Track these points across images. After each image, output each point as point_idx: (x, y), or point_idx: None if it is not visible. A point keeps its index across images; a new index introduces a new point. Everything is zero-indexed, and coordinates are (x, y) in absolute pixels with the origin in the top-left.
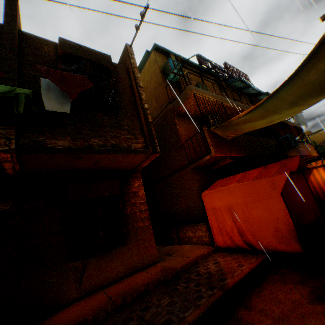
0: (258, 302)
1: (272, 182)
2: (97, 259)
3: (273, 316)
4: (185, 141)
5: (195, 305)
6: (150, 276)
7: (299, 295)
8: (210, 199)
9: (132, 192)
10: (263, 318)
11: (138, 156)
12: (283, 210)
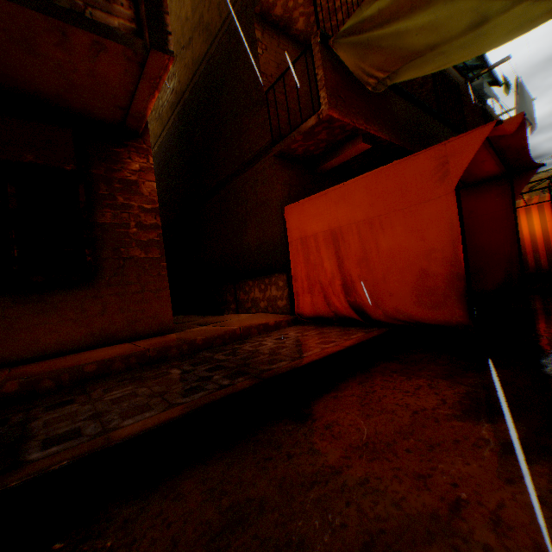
0: (331, 411)
1: (445, 157)
2: (4, 306)
3: (352, 444)
4: (271, 87)
5: (166, 407)
6: (127, 350)
7: (438, 401)
8: (300, 217)
9: (121, 180)
10: (325, 446)
11: (108, 52)
12: (451, 229)
